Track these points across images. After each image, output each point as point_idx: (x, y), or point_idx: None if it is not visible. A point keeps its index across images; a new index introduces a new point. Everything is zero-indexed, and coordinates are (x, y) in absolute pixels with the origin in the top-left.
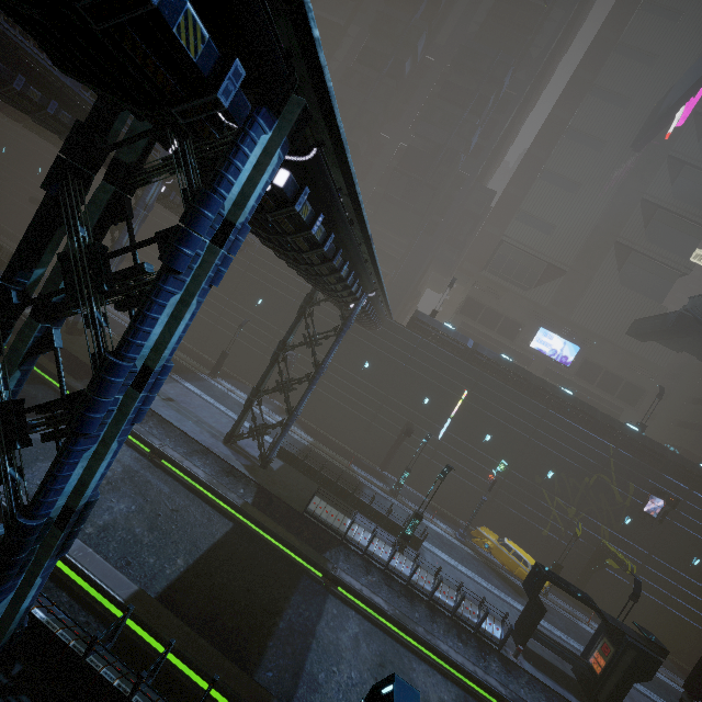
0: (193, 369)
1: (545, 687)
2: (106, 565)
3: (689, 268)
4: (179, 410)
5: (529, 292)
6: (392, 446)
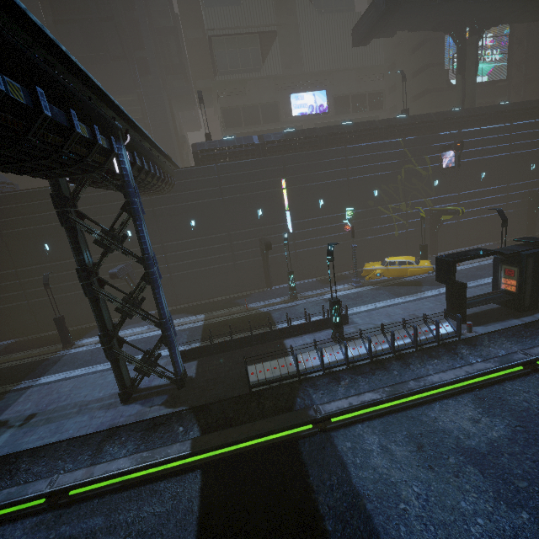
0: (42, 357)
1: (499, 331)
2: None
3: None
4: (49, 419)
5: (262, 70)
6: (263, 267)
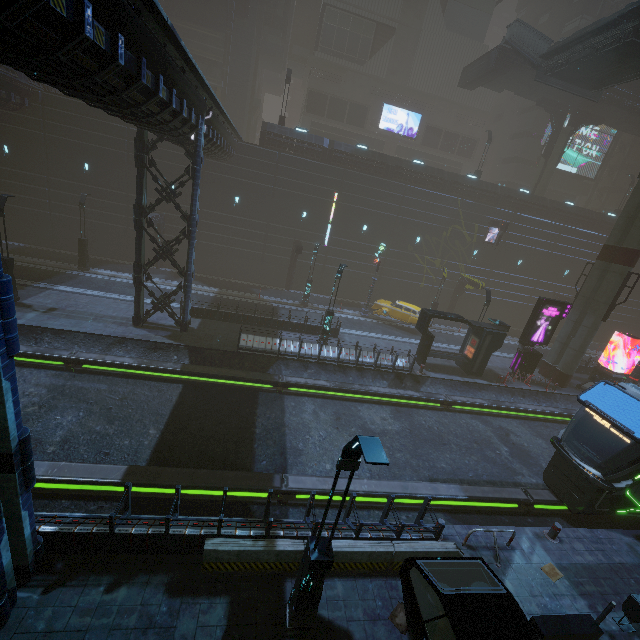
0: (57, 270)
1: (442, 380)
2: (87, 466)
3: None
4: (69, 316)
5: (366, 66)
6: (289, 268)
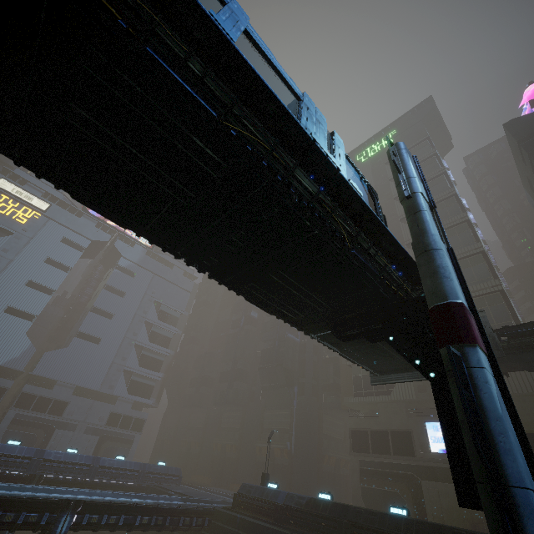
0: None
1: None
2: None
3: (496, 284)
4: None
5: (392, 393)
6: None
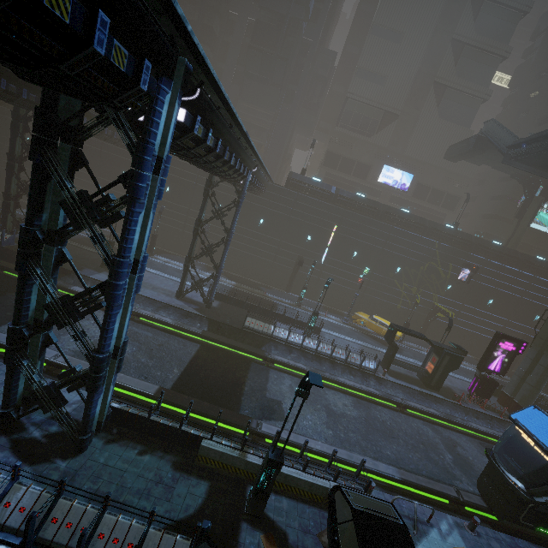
0: None
1: (401, 386)
2: (135, 380)
3: (488, 94)
4: None
5: (372, 138)
6: (291, 275)
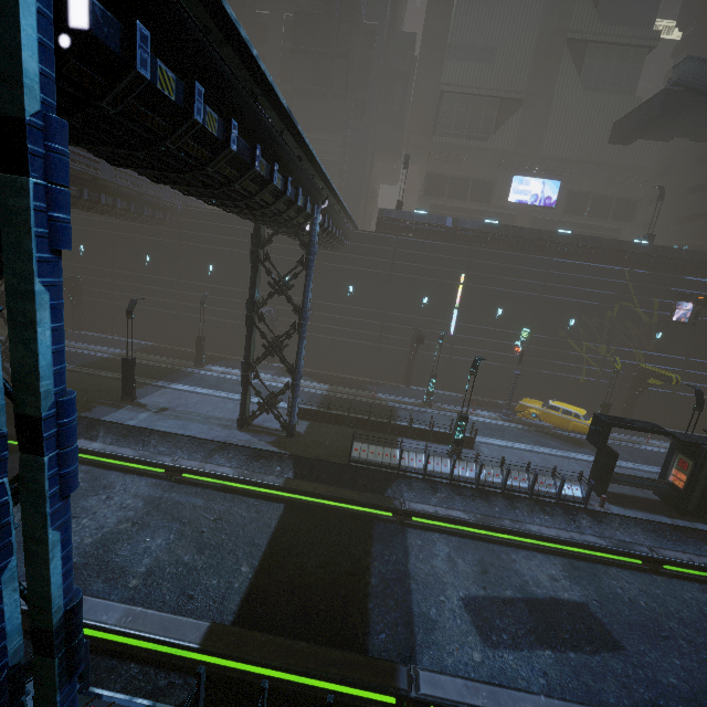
0: (176, 367)
1: (638, 520)
2: (164, 616)
3: (655, 38)
4: (177, 417)
5: (489, 141)
6: (408, 360)
